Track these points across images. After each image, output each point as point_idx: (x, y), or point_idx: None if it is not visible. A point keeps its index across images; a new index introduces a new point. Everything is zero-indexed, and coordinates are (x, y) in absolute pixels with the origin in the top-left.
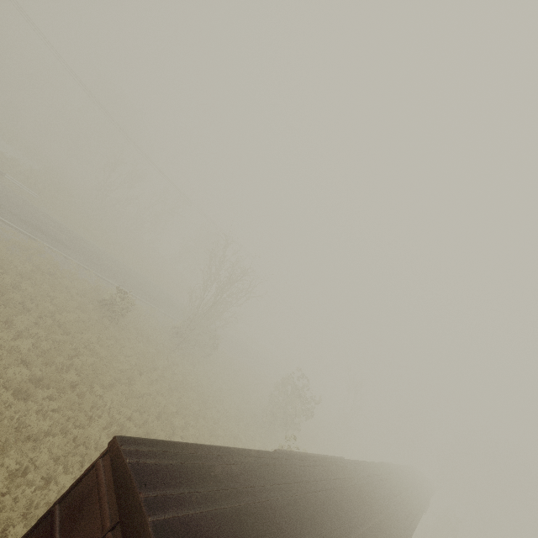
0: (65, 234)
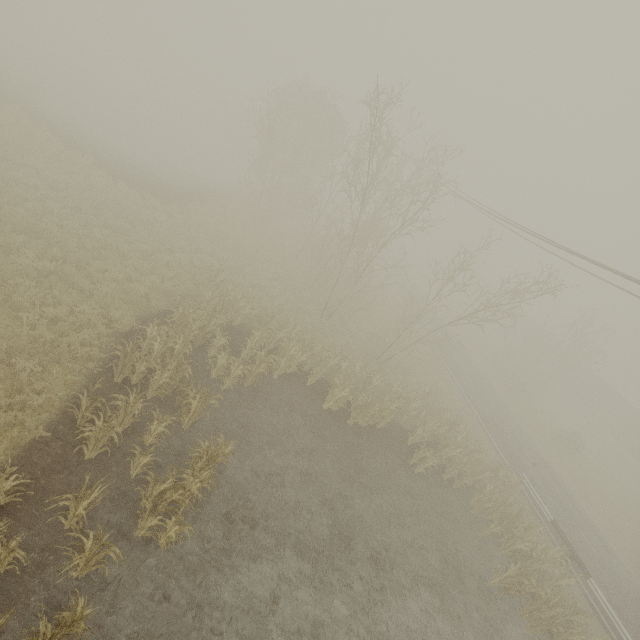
0: (520, 449)
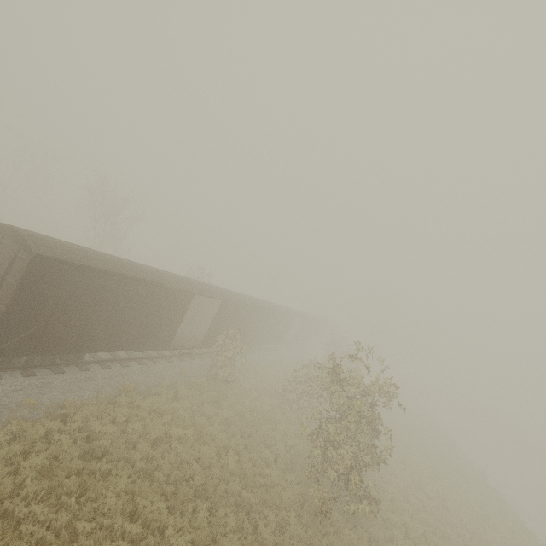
0: None
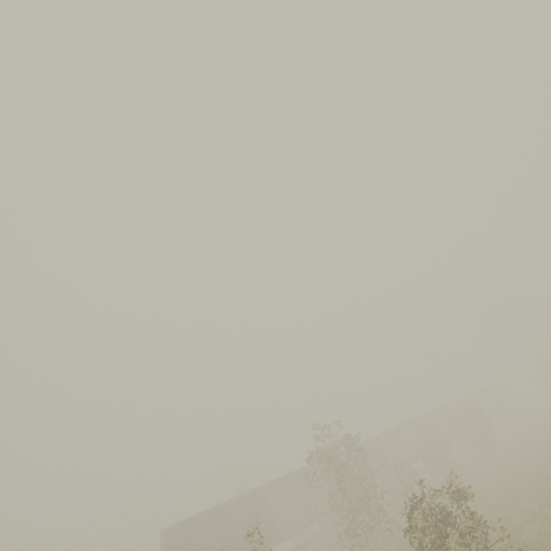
0: None
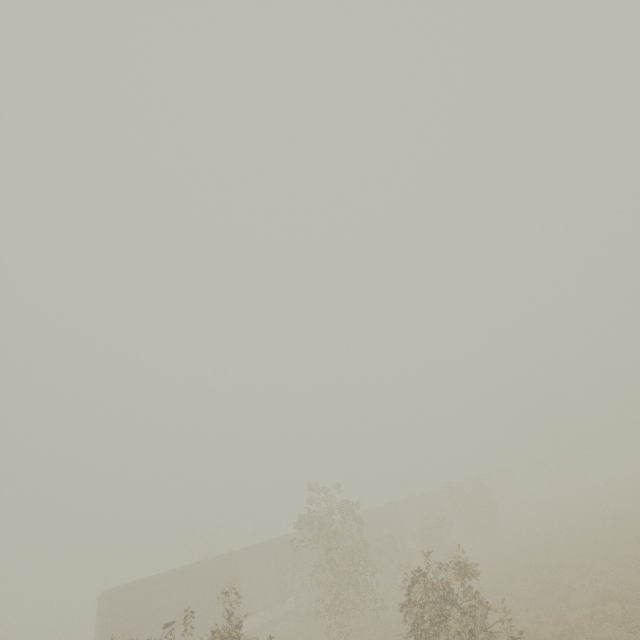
0: None
